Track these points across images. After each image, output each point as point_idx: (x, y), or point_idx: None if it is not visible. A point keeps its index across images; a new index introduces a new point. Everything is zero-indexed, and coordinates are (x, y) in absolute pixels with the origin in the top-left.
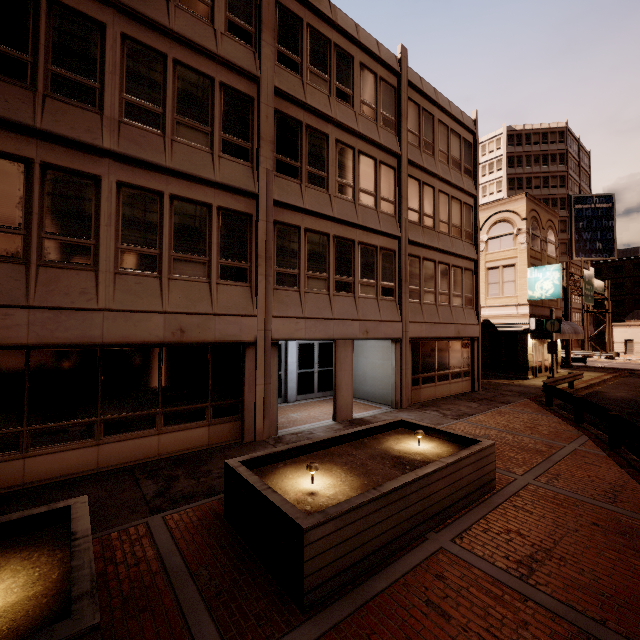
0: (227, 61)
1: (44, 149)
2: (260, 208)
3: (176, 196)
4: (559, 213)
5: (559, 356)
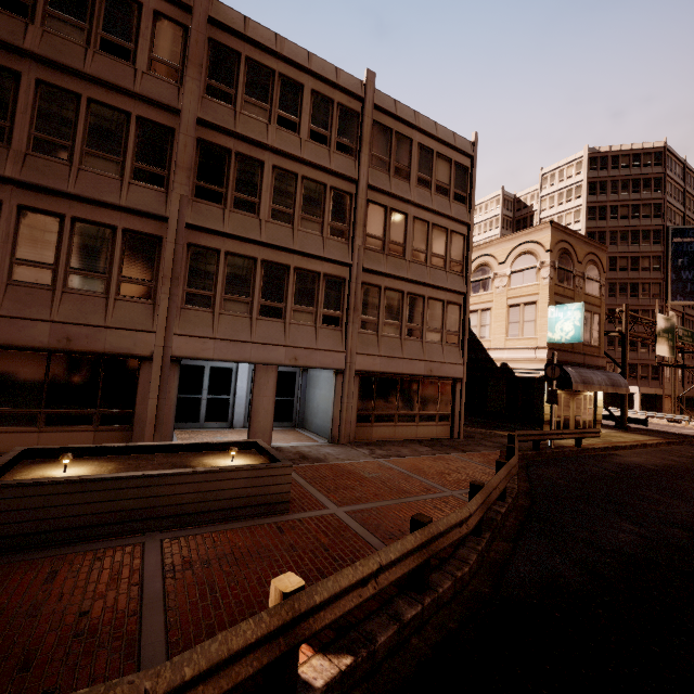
0: (144, 97)
1: None
2: (169, 231)
3: (79, 218)
4: (652, 247)
5: (599, 413)
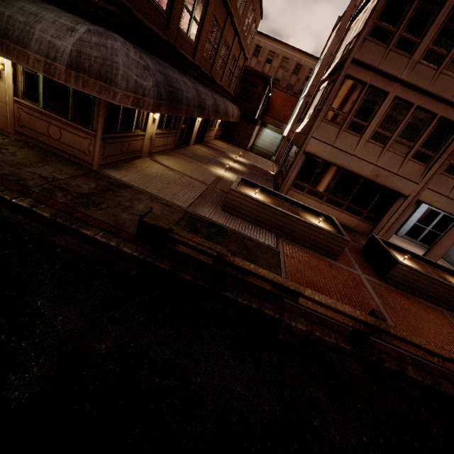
0: None
1: (374, 78)
2: None
3: (419, 107)
4: None
5: None
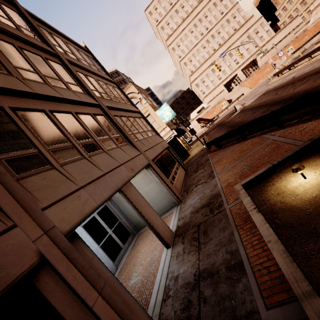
0: None
1: None
2: None
3: None
4: None
5: (187, 142)
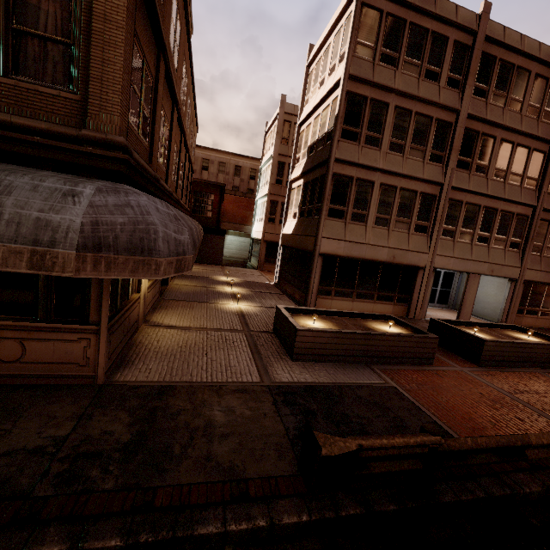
0: (443, 106)
1: (358, 171)
2: (443, 192)
3: (402, 188)
4: None
5: None
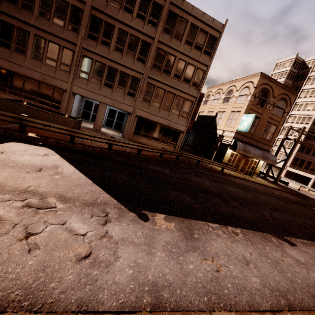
0: None
1: (18, 23)
2: (76, 49)
3: (50, 40)
4: None
5: (258, 170)
